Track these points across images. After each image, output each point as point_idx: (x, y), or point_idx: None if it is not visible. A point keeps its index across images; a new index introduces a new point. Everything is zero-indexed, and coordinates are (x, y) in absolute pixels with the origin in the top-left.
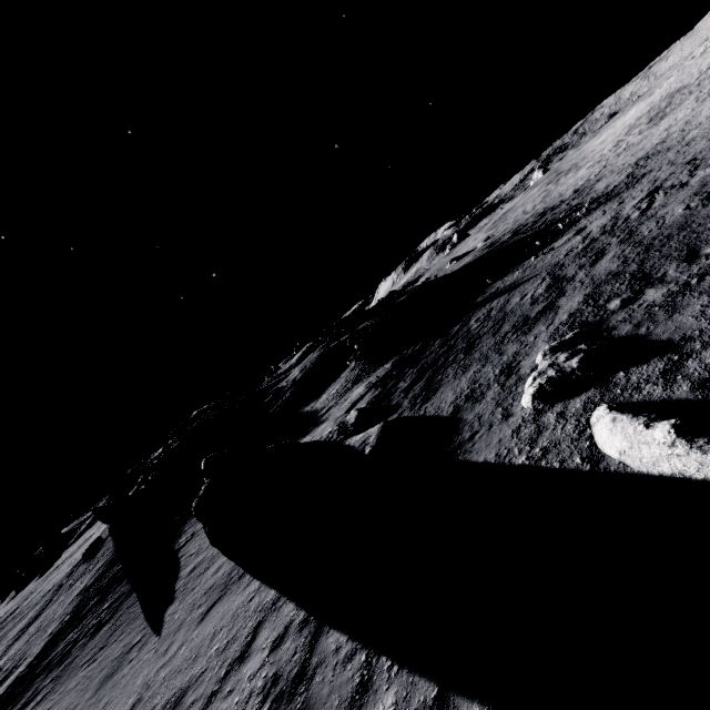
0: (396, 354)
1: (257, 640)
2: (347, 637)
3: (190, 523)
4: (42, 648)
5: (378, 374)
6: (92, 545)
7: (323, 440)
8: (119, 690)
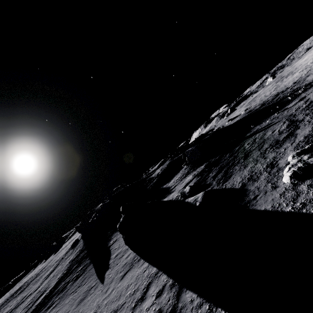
0: (206, 161)
1: (149, 291)
2: (197, 295)
3: (114, 235)
4: (55, 284)
5: (198, 170)
6: (74, 242)
7: (173, 200)
8: (86, 307)
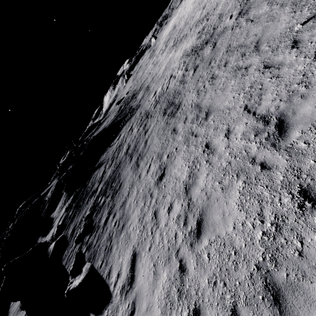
0: (75, 190)
1: None
2: None
3: None
4: None
5: (69, 202)
6: None
7: (48, 241)
8: None
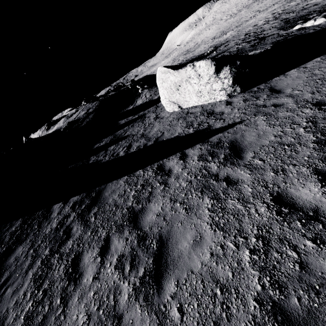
0: None
1: None
2: None
3: (99, 156)
4: None
5: None
6: None
7: None
8: (275, 129)
